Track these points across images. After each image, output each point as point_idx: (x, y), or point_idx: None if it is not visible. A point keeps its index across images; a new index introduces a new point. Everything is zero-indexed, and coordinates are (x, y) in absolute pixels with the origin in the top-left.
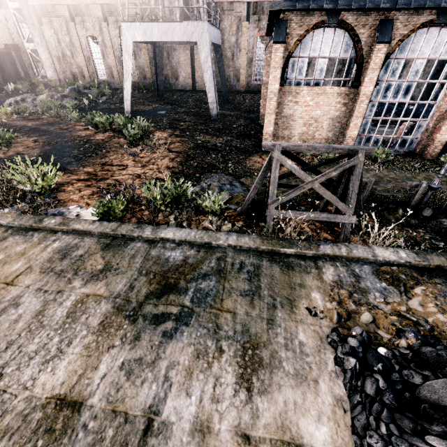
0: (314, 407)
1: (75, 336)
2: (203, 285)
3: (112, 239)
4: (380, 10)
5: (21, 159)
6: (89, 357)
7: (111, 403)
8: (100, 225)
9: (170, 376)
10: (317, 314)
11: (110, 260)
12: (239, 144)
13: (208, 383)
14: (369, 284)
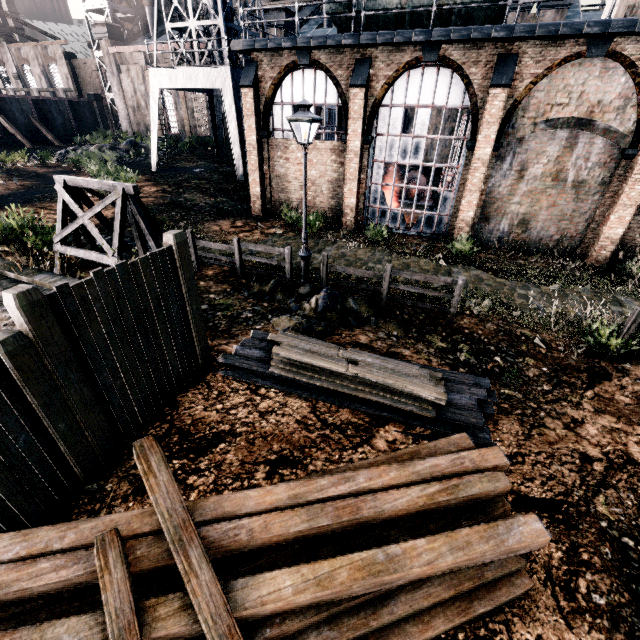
0: None
1: None
2: None
3: None
4: (354, 47)
5: None
6: None
7: None
8: None
9: None
10: None
11: None
12: (228, 207)
13: None
14: None
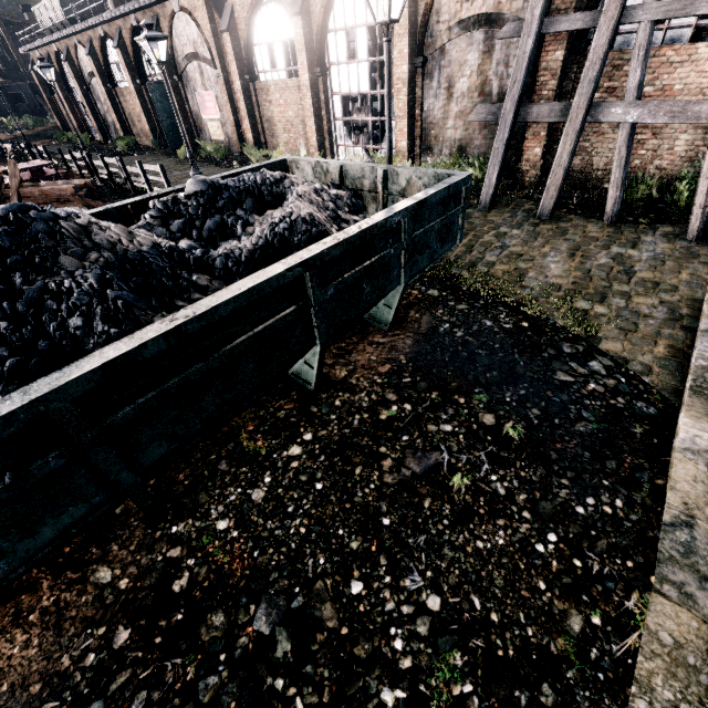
0: None
1: None
2: None
3: None
4: (43, 47)
5: None
6: None
7: None
8: None
9: None
10: None
11: None
12: None
13: None
14: None
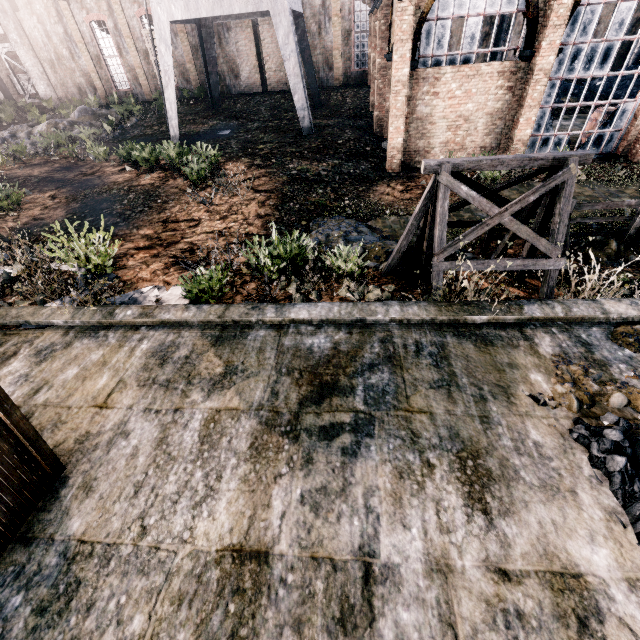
0: (581, 525)
1: (223, 467)
2: (374, 379)
3: (220, 329)
4: None
5: (42, 227)
6: (253, 493)
7: (306, 548)
8: (198, 312)
9: (372, 505)
10: (546, 403)
11: (230, 358)
12: (353, 170)
13: (427, 510)
14: (607, 354)
